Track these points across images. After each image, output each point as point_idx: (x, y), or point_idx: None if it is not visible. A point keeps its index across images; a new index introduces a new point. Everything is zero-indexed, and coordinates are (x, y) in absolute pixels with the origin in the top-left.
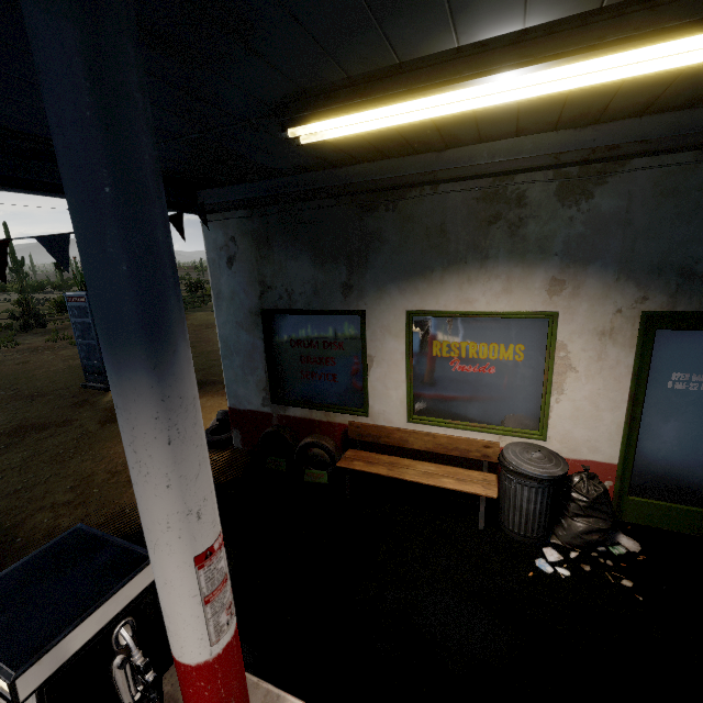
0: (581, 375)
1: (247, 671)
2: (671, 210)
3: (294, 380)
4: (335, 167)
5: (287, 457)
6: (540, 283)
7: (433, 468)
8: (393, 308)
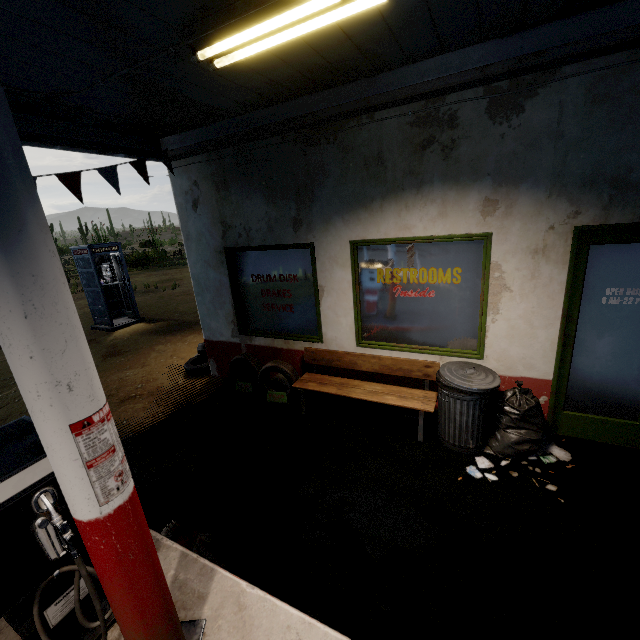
0: (515, 294)
1: (194, 551)
2: (604, 117)
3: (258, 312)
4: (277, 103)
5: (253, 381)
6: (474, 205)
7: (379, 387)
8: (339, 239)
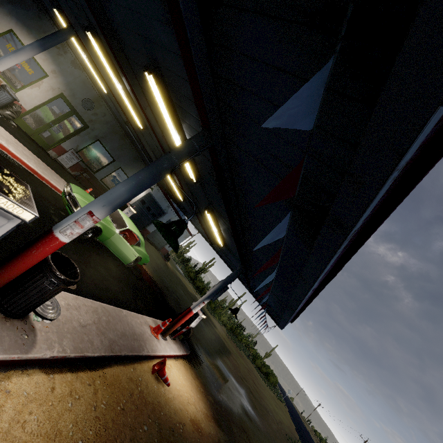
0: (40, 90)
1: None
2: (82, 85)
3: None
4: None
5: None
6: (52, 68)
7: None
8: (8, 23)
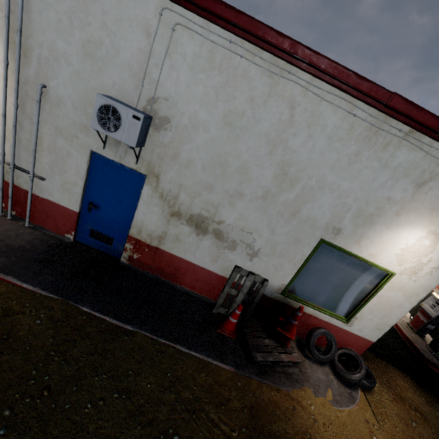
0: None
1: None
2: None
3: None
4: None
5: None
6: None
7: None
8: None
